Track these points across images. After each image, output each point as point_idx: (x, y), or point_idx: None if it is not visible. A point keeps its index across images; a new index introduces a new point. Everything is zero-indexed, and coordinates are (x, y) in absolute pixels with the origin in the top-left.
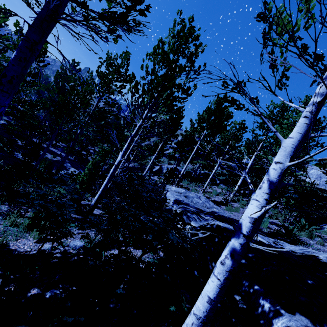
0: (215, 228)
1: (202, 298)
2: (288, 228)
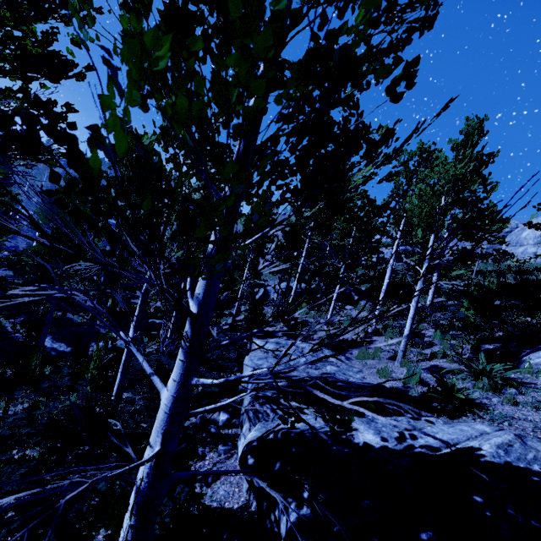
0: (281, 439)
1: None
2: (448, 384)
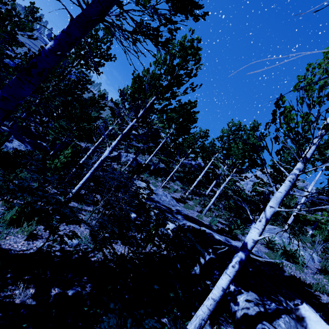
0: (192, 229)
1: (217, 288)
2: (231, 227)
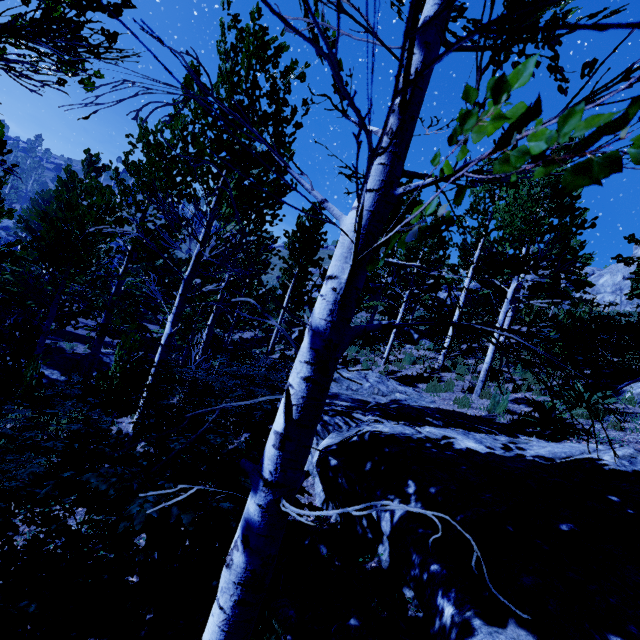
0: (368, 440)
1: None
2: (545, 407)
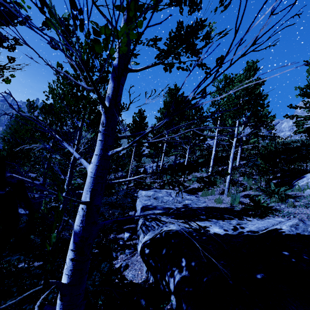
0: (164, 236)
1: None
2: (256, 200)
